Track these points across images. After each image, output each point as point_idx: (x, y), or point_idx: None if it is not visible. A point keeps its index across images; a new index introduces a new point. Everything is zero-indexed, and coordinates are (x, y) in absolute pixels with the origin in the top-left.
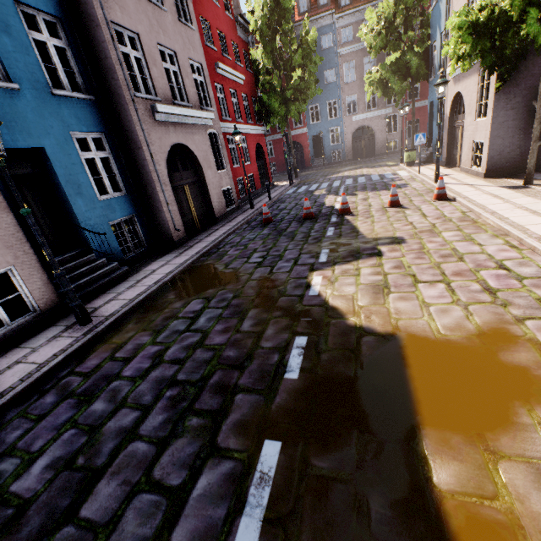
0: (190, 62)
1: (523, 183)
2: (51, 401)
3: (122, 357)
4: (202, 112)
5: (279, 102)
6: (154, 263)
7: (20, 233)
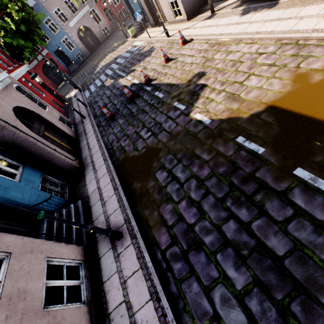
0: None
1: (211, 13)
2: (182, 264)
3: (175, 221)
4: None
5: (22, 39)
6: (88, 186)
7: (24, 239)
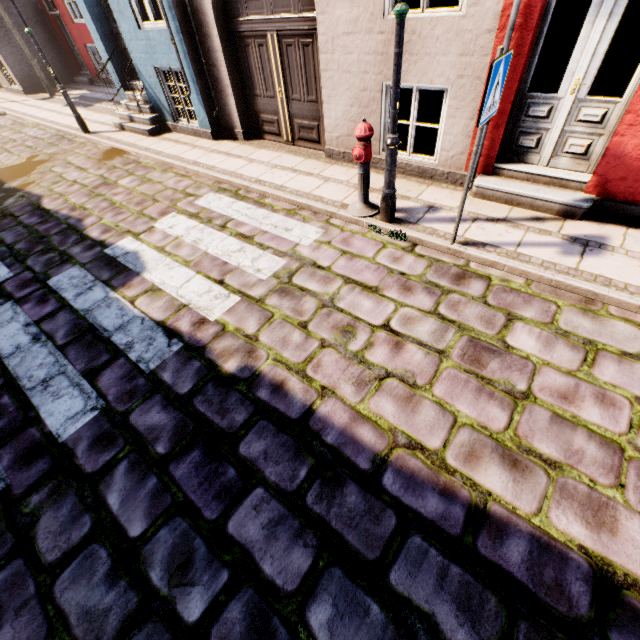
0: None
1: (51, 95)
2: None
3: None
4: None
5: None
6: None
7: None
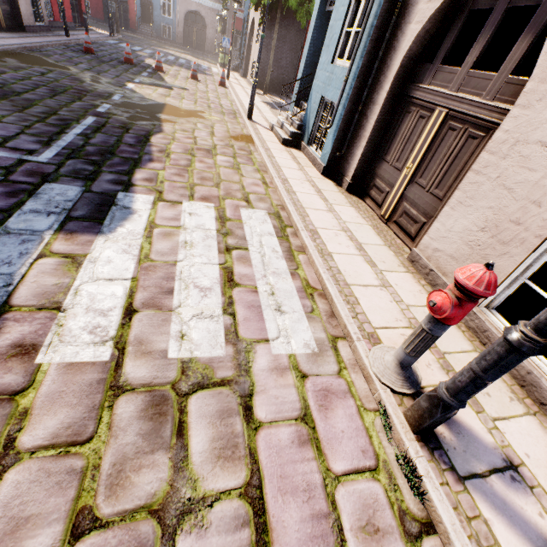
0: None
1: (263, 93)
2: None
3: None
4: None
5: None
6: None
7: None
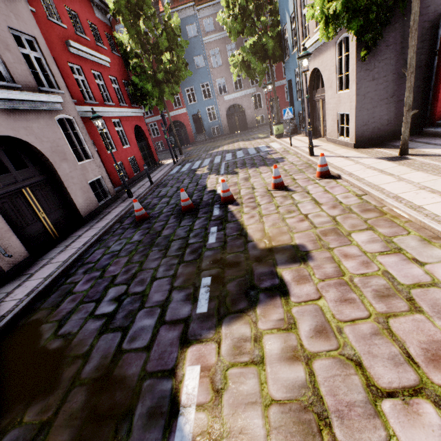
0: (13, 32)
1: (399, 154)
2: None
3: None
4: (39, 95)
5: (151, 84)
6: None
7: None
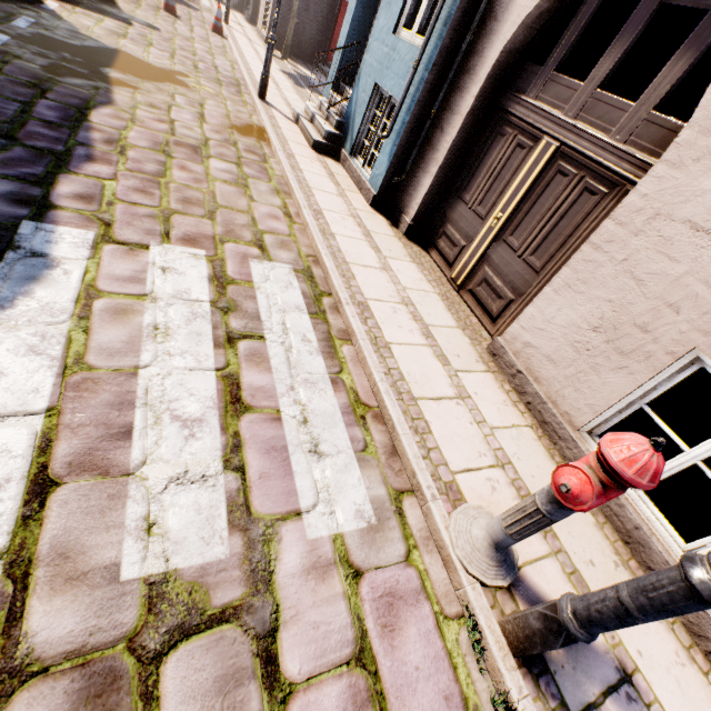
0: None
1: (282, 57)
2: None
3: None
4: None
5: None
6: None
7: None
